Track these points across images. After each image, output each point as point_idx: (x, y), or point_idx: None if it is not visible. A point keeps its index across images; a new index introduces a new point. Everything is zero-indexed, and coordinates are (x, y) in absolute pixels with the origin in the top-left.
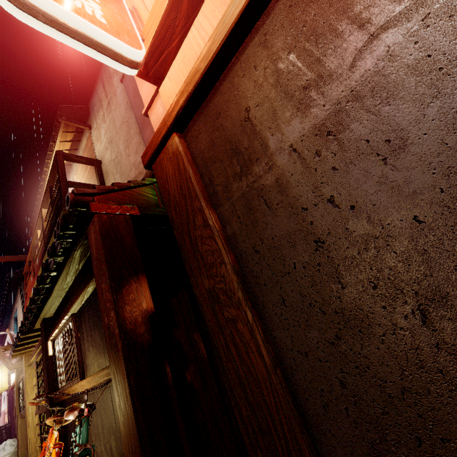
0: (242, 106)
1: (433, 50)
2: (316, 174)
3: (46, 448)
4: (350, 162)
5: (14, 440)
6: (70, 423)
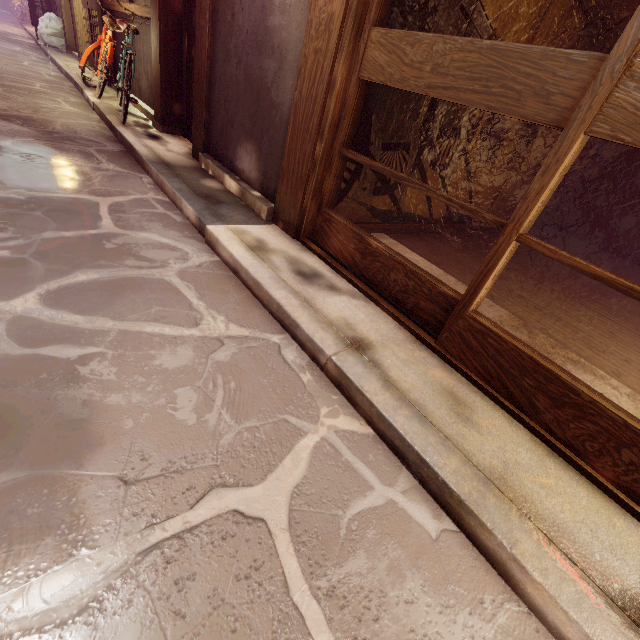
0: None
1: None
2: None
3: (102, 41)
4: None
5: (59, 19)
6: (119, 38)
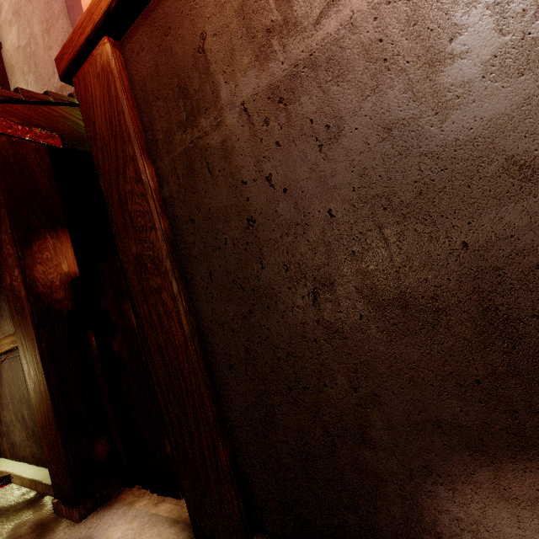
0: (198, 28)
1: (385, 35)
2: (261, 146)
3: None
4: (292, 140)
5: None
6: None
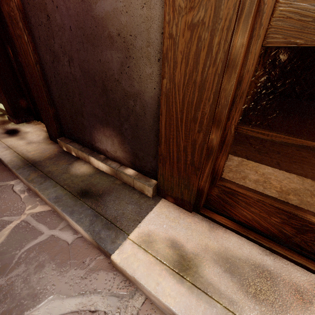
0: None
1: None
2: None
3: None
4: None
5: None
6: None
